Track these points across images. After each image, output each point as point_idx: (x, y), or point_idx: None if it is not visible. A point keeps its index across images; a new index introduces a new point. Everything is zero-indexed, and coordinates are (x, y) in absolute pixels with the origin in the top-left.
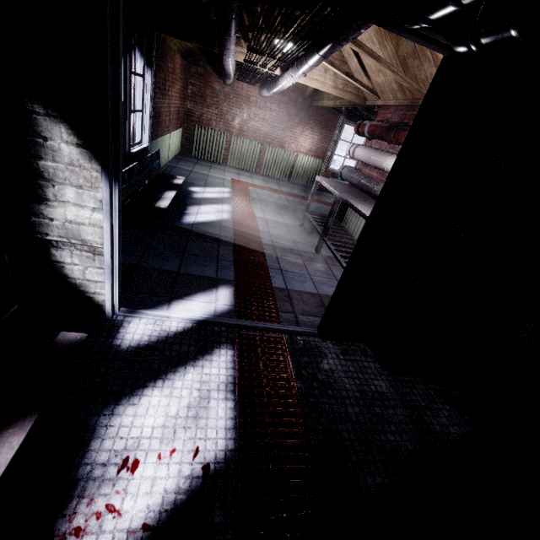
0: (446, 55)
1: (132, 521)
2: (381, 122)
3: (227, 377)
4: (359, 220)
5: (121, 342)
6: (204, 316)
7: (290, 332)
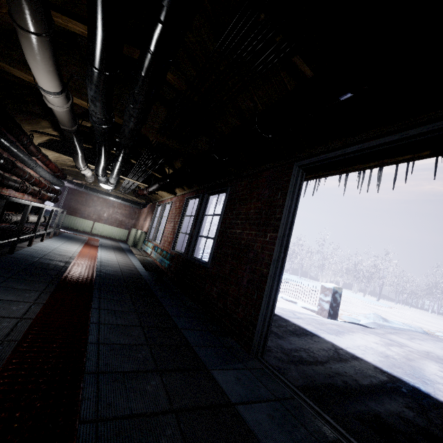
0: None
1: None
2: None
3: None
4: None
5: None
6: None
7: None
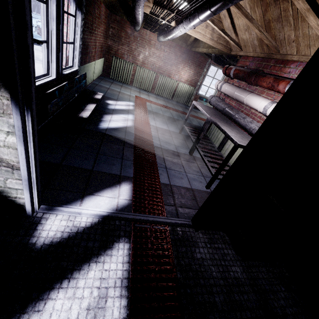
0: None
1: None
2: (244, 68)
3: (123, 272)
4: (219, 134)
5: (36, 240)
6: (108, 211)
7: (172, 224)
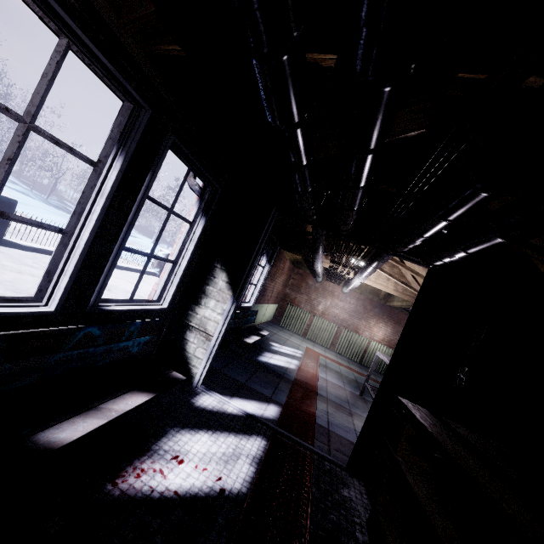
0: (428, 268)
1: (170, 485)
2: None
3: (256, 453)
4: None
5: (195, 401)
6: (253, 414)
7: (319, 454)
